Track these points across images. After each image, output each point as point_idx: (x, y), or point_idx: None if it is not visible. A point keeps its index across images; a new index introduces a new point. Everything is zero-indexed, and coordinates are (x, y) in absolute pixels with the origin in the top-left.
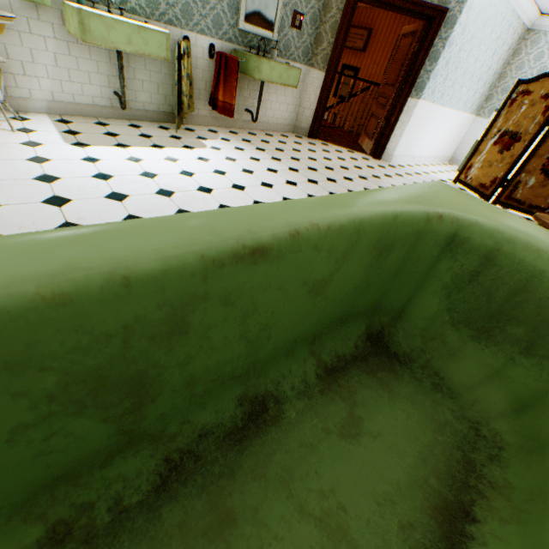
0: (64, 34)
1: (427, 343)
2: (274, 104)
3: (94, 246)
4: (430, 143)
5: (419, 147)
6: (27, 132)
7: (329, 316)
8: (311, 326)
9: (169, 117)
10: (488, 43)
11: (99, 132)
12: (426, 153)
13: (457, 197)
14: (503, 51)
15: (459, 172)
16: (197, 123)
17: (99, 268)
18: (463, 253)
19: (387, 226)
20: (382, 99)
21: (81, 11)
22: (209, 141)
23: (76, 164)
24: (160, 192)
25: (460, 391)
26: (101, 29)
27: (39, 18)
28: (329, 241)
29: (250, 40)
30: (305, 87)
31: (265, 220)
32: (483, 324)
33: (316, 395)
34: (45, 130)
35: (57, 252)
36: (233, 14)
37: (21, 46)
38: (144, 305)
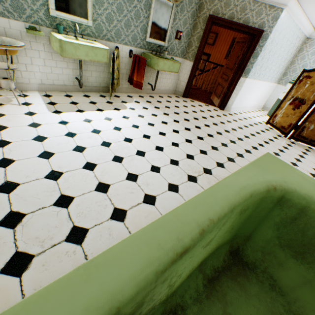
0: (50, 49)
1: (265, 256)
2: (164, 79)
3: (98, 283)
4: (251, 100)
5: (245, 102)
6: (27, 105)
7: (211, 248)
8: (201, 257)
9: (105, 89)
10: (285, 46)
11: (67, 102)
12: (249, 105)
13: (281, 167)
14: (293, 50)
15: (269, 118)
16: (121, 92)
17: (103, 306)
18: (287, 206)
19: (246, 201)
20: (224, 76)
21: (61, 41)
22: (128, 104)
23: (56, 126)
24: (103, 144)
25: (286, 290)
26: (72, 49)
27: (36, 41)
28: (218, 224)
29: (152, 47)
30: (182, 69)
31: (184, 223)
32: (299, 249)
33: (203, 299)
34: (37, 103)
35: (78, 296)
36: (143, 33)
37: (25, 56)
38: (124, 312)
